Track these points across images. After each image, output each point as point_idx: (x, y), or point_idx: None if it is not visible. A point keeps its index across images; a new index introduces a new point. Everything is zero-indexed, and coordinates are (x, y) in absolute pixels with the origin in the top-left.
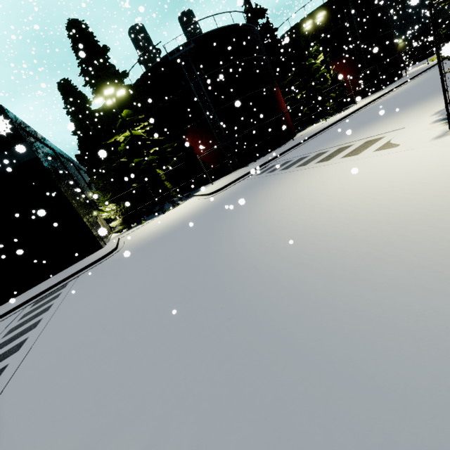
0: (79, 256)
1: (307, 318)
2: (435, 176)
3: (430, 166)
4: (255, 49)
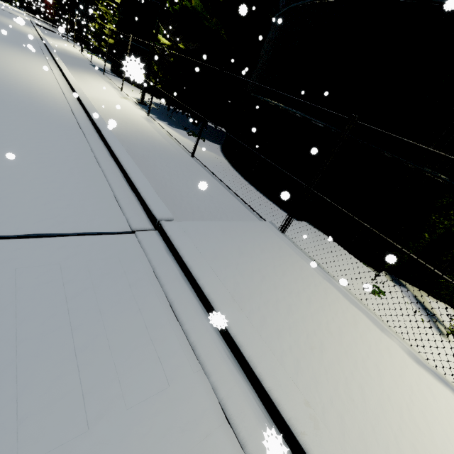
0: None
1: None
2: None
3: None
4: None
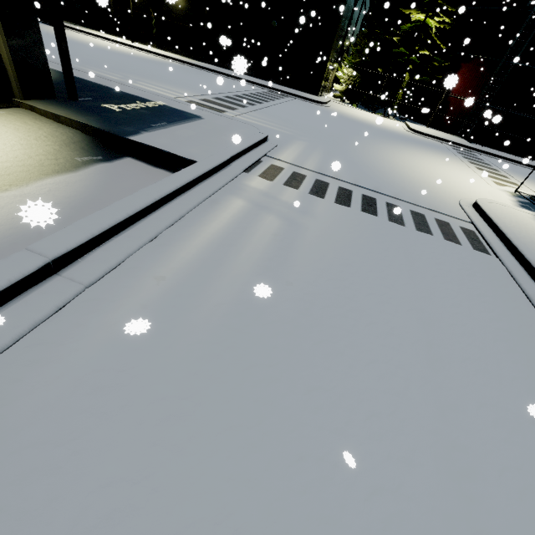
0: (302, 88)
1: (358, 153)
2: (454, 180)
3: (464, 182)
4: None
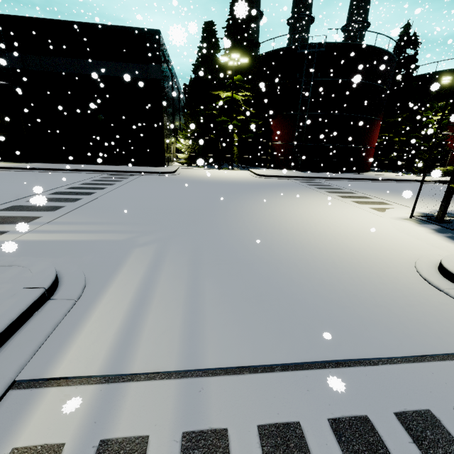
0: (147, 163)
1: (234, 232)
2: (356, 228)
3: (364, 225)
4: (380, 77)
